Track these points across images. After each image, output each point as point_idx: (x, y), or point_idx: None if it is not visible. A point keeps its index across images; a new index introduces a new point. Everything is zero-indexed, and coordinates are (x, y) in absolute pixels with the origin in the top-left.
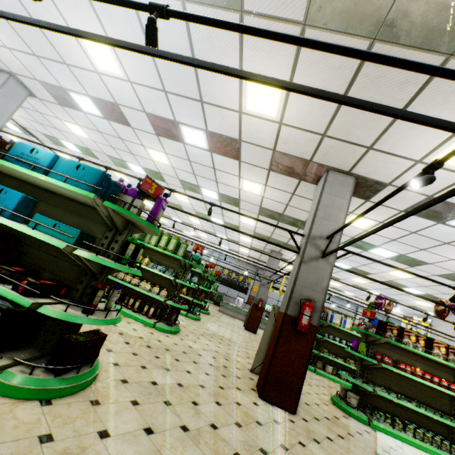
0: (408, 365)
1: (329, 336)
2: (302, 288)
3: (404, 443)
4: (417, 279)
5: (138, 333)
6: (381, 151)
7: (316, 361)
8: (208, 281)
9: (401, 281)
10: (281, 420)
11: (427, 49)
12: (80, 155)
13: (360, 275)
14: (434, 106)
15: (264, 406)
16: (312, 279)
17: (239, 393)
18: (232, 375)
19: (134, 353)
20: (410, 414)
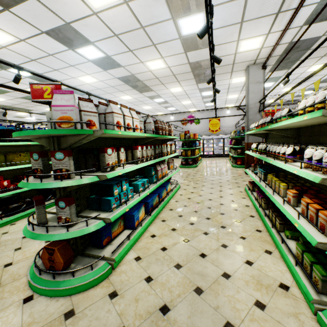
0: None
1: None
2: None
3: None
4: None
5: None
6: (111, 94)
7: None
8: None
9: None
10: None
11: (132, 87)
12: None
13: None
14: (127, 92)
15: None
16: None
17: None
18: None
19: None
20: None
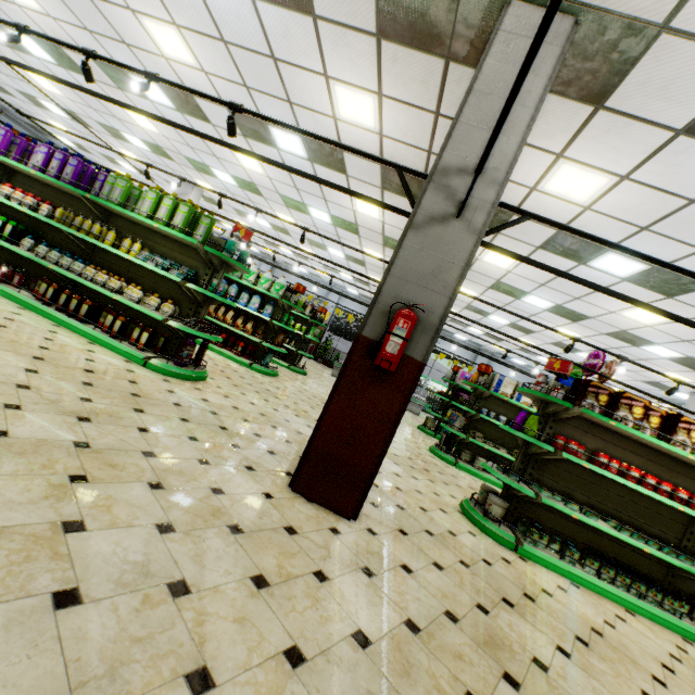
0: (617, 460)
1: (489, 413)
2: (401, 285)
3: (575, 583)
4: (676, 325)
5: (91, 366)
6: None
7: (462, 451)
8: (306, 324)
9: (643, 331)
10: (306, 528)
11: None
12: (58, 70)
13: (545, 267)
14: None
15: (286, 501)
16: (427, 265)
17: (242, 475)
18: (259, 447)
19: (21, 386)
20: (600, 540)
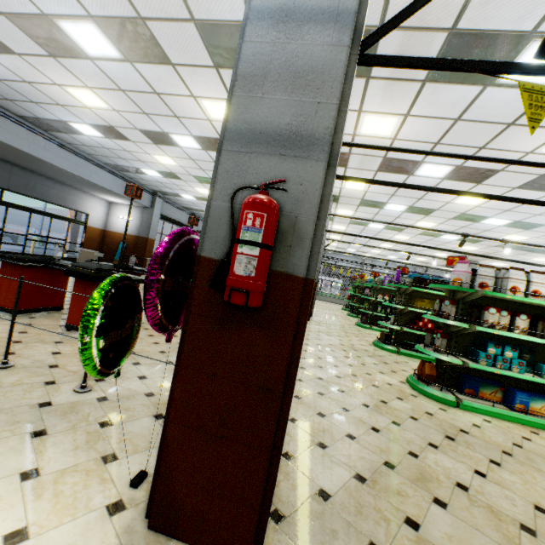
0: None
1: None
2: None
3: None
4: None
5: None
6: None
7: None
8: None
9: None
10: None
11: None
12: None
13: None
14: None
15: None
16: None
17: None
18: None
19: None
20: None
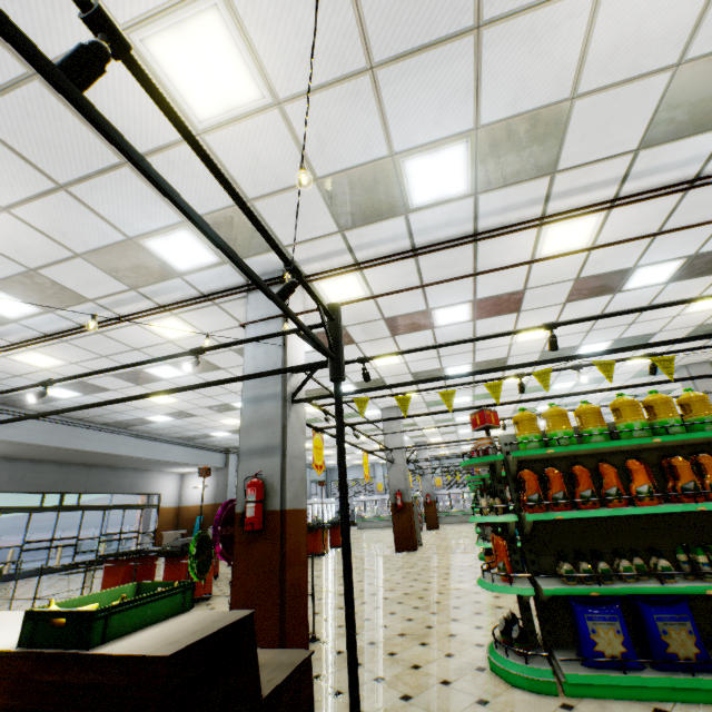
0: None
1: None
2: None
3: None
4: None
5: None
6: None
7: None
8: None
9: None
10: None
11: None
12: None
13: None
14: None
15: None
16: None
17: None
18: None
19: None
20: None
